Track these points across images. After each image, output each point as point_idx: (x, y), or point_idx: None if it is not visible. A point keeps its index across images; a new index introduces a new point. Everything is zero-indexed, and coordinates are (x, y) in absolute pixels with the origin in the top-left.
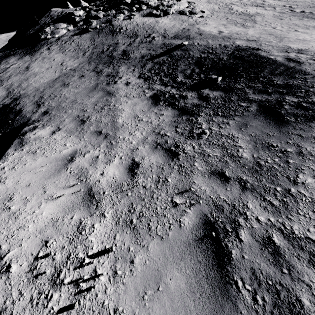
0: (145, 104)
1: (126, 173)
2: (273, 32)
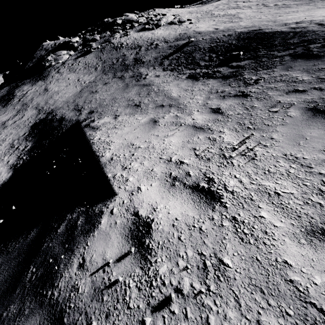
0: (187, 82)
1: (214, 114)
2: (262, 20)
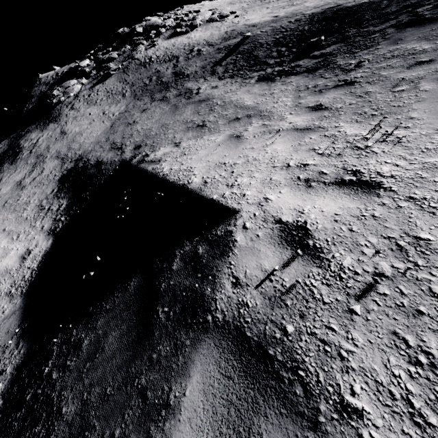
0: (260, 86)
1: (316, 112)
2: None
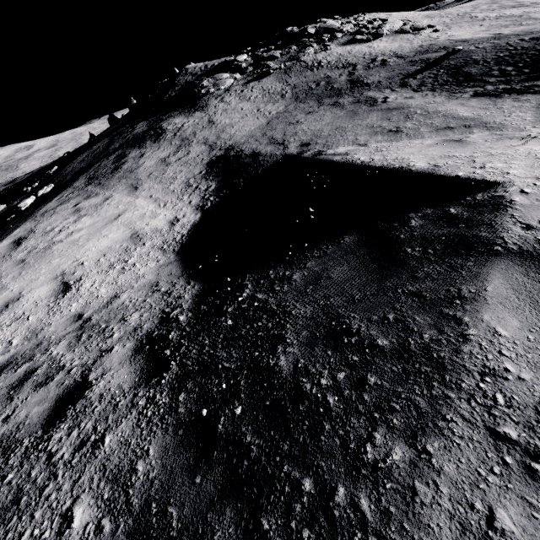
0: (479, 100)
1: None
2: None
